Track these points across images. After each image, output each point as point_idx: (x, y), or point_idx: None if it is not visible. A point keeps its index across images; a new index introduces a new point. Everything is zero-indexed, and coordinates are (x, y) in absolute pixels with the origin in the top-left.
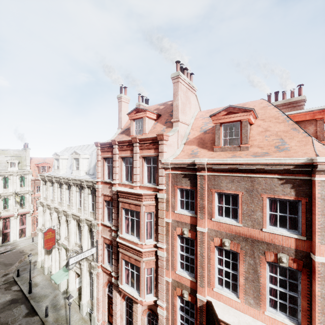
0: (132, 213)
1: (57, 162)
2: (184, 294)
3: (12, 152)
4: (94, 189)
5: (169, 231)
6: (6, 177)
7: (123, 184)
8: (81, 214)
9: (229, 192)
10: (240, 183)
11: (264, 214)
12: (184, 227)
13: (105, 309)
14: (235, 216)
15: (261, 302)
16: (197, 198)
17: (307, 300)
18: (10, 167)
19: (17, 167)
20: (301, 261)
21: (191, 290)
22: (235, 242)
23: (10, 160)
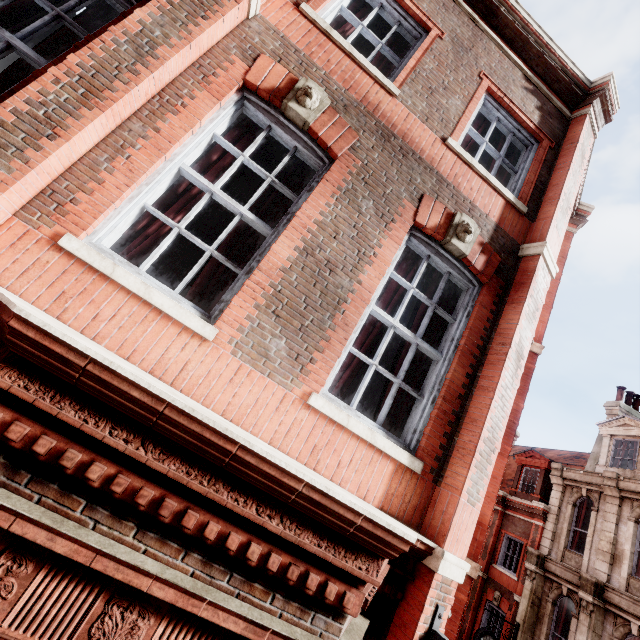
0: None
1: None
2: None
3: None
4: None
5: None
6: None
7: None
8: None
9: (409, 2)
10: (449, 15)
11: (468, 111)
12: None
13: None
14: None
15: (317, 355)
16: None
17: (471, 366)
18: None
19: None
20: (498, 257)
21: None
22: (346, 121)
23: None
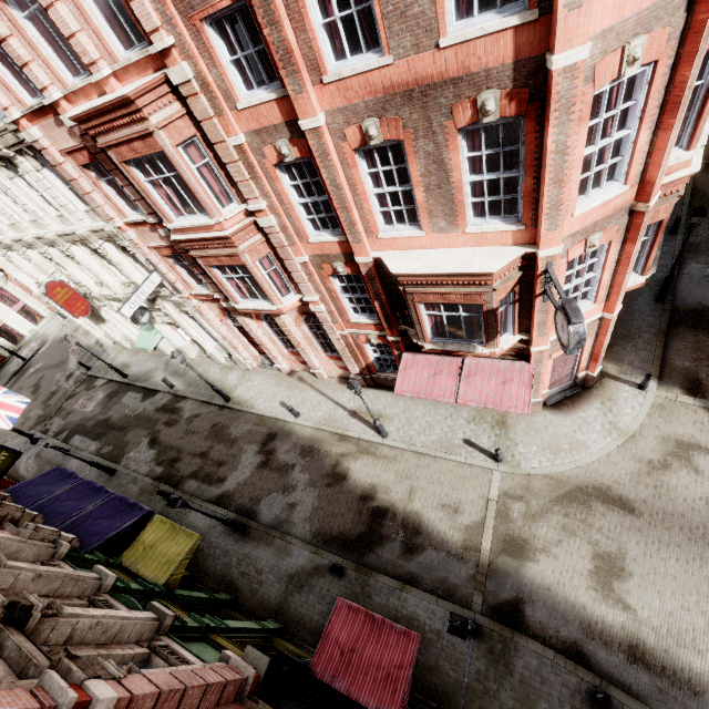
0: None
1: None
2: (337, 269)
3: None
4: (37, 150)
5: (254, 167)
6: None
7: (76, 94)
8: (75, 227)
9: None
10: None
11: None
12: (277, 140)
13: (246, 343)
14: (374, 38)
15: (458, 218)
16: (264, 31)
17: (534, 173)
18: None
19: None
20: (525, 91)
21: (346, 257)
22: (390, 117)
23: None
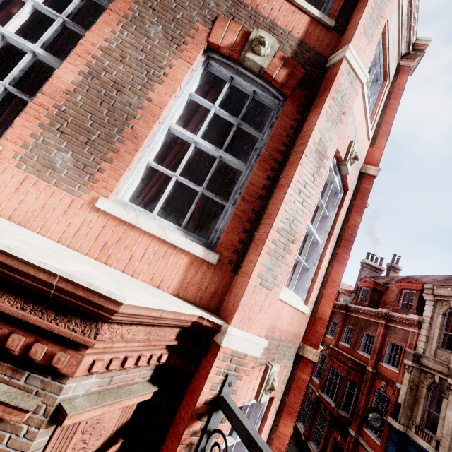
0: None
1: None
2: None
3: None
4: None
5: None
6: None
7: None
8: None
9: None
10: None
11: None
12: None
13: None
14: None
15: (105, 165)
16: None
17: (272, 170)
18: None
19: None
20: (302, 69)
21: None
22: None
23: None
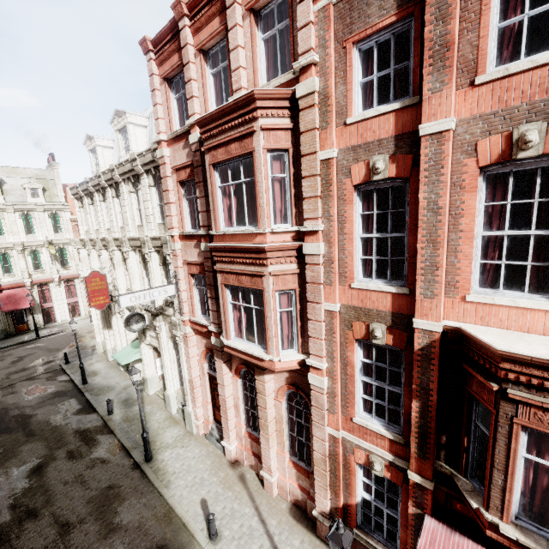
0: (243, 213)
1: (94, 157)
2: (375, 331)
3: (30, 170)
4: (158, 170)
5: (331, 184)
6: (27, 214)
7: None
8: (144, 235)
9: None
10: None
11: None
12: (374, 157)
13: (207, 398)
14: None
15: None
16: (420, 39)
17: None
18: (31, 197)
19: (43, 198)
20: None
21: (395, 319)
22: None
23: (27, 184)
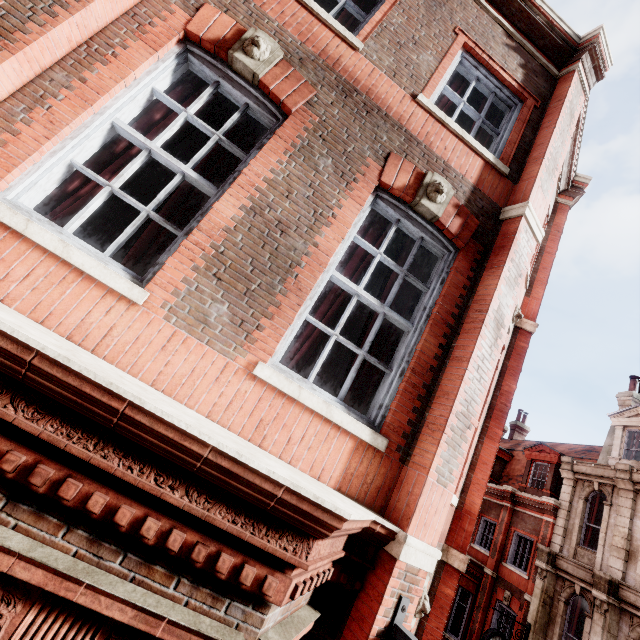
0: None
1: None
2: None
3: None
4: None
5: None
6: None
7: None
8: None
9: None
10: None
11: (441, 68)
12: None
13: None
14: None
15: (265, 322)
16: None
17: (444, 336)
18: None
19: None
20: (476, 220)
21: None
22: (302, 75)
23: None
